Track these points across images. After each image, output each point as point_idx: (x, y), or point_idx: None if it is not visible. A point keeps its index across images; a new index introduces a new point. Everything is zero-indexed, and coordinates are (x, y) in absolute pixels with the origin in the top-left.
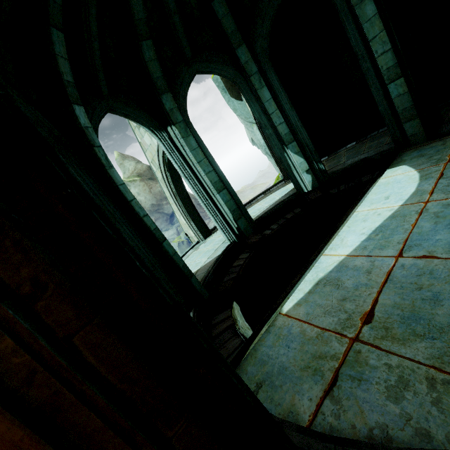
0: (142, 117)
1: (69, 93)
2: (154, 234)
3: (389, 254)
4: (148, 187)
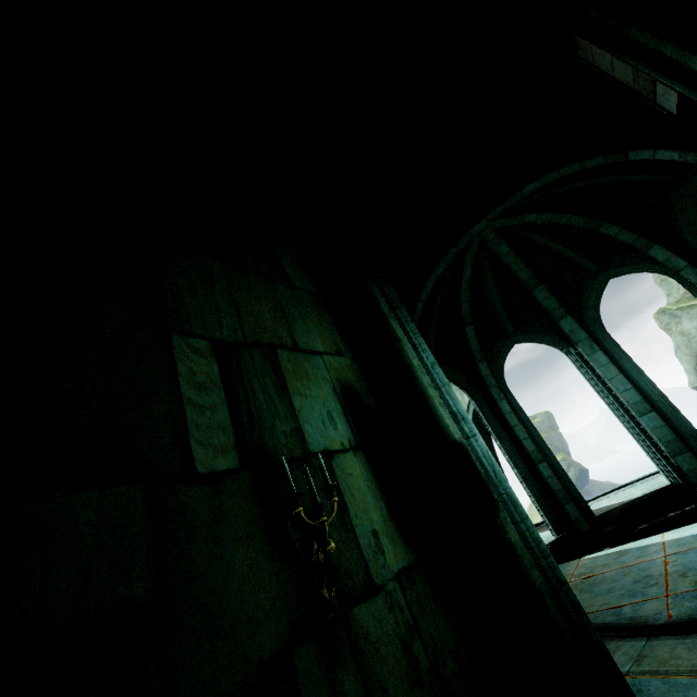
0: (547, 339)
1: (475, 357)
2: (530, 455)
3: (669, 551)
4: None
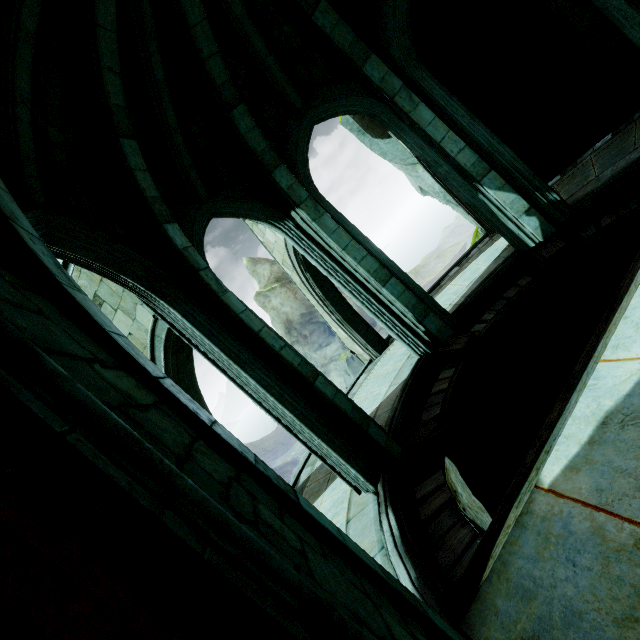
0: (255, 209)
1: (156, 211)
2: (299, 372)
3: None
4: (291, 293)
